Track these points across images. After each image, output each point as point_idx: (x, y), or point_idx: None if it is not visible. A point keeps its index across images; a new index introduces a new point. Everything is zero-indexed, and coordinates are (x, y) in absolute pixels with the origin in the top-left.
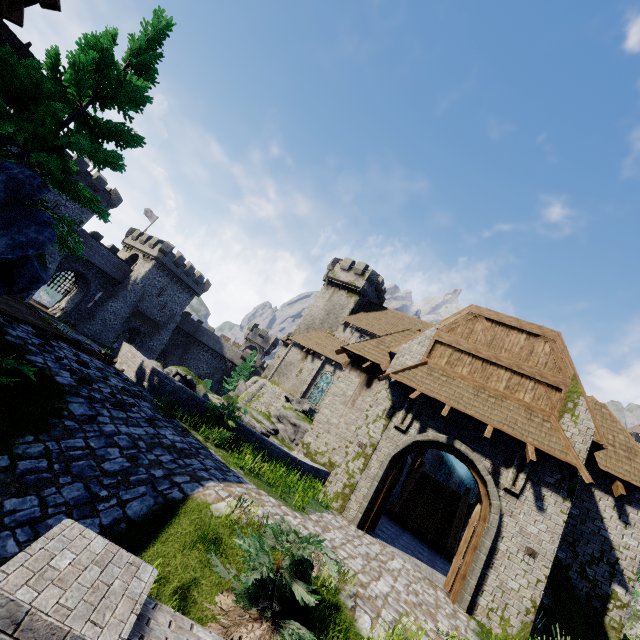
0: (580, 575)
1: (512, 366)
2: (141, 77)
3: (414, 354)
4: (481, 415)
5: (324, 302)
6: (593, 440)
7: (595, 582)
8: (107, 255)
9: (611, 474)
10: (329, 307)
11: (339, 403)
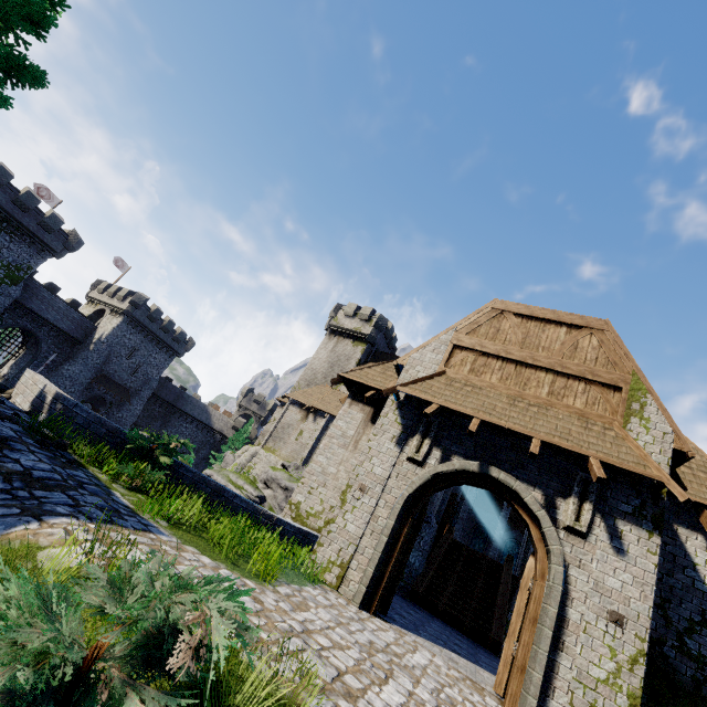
0: (679, 651)
1: (554, 366)
2: None
3: (428, 364)
4: (522, 427)
5: (327, 353)
6: (674, 448)
7: (701, 659)
8: (64, 309)
9: (696, 502)
10: (333, 359)
11: (337, 446)
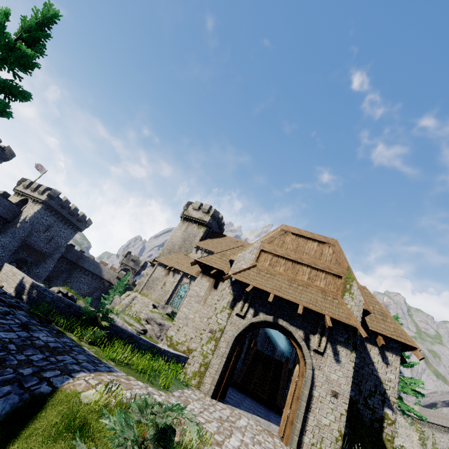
0: (365, 406)
1: (311, 264)
2: (30, 48)
3: (247, 260)
4: (294, 298)
5: (181, 232)
6: (364, 308)
7: (374, 409)
8: None
9: (375, 331)
10: (185, 236)
11: (194, 302)
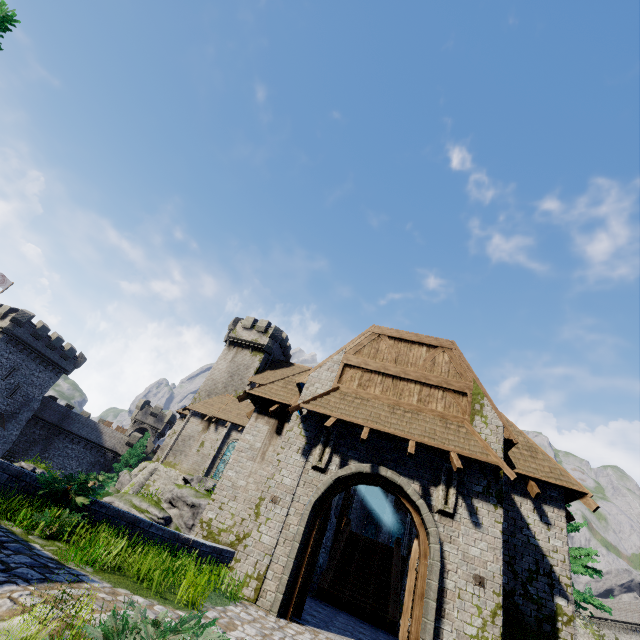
0: (525, 598)
1: (420, 378)
2: None
3: (324, 381)
4: (401, 431)
5: (227, 364)
6: (504, 437)
7: (540, 601)
8: None
9: (524, 475)
10: (232, 368)
11: (246, 459)
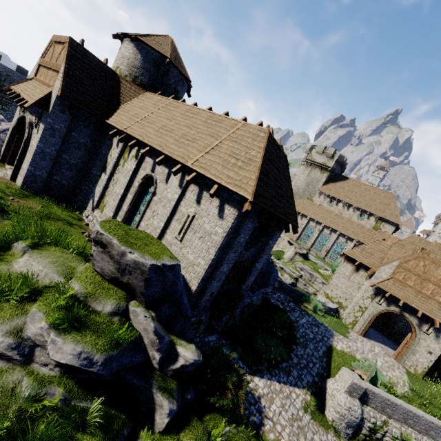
0: None
1: (435, 285)
2: None
3: (386, 273)
4: (417, 306)
5: (304, 177)
6: None
7: None
8: None
9: None
10: (308, 180)
11: (341, 277)
